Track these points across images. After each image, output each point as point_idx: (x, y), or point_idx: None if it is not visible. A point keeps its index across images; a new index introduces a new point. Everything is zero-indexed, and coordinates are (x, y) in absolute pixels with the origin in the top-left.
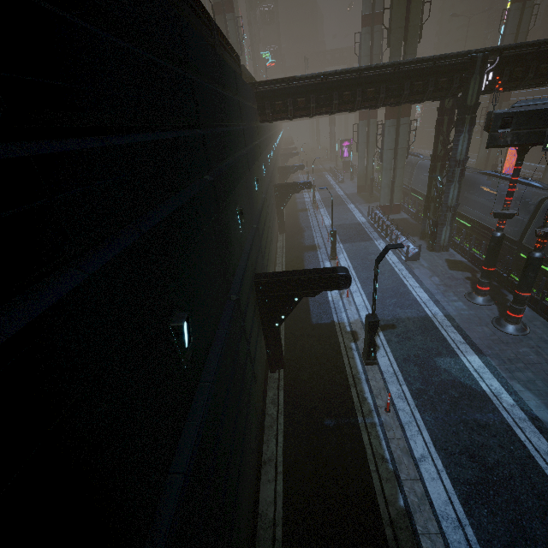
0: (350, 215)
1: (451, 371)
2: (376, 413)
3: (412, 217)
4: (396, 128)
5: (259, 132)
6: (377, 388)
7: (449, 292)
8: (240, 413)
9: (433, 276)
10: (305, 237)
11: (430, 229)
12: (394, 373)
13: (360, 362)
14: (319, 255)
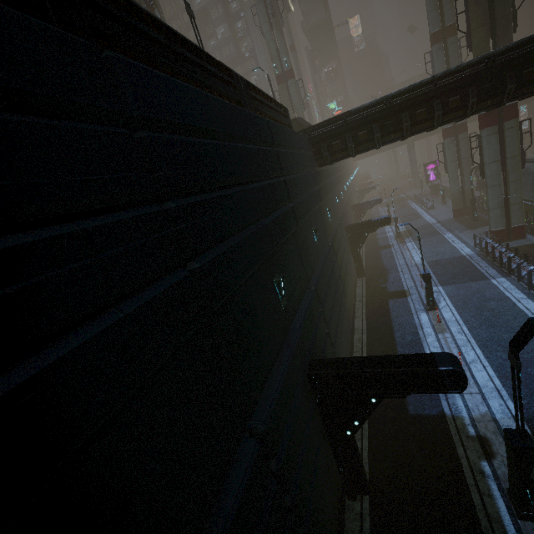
0: (448, 247)
1: None
2: None
3: None
4: (498, 135)
5: (318, 177)
6: None
7: None
8: None
9: None
10: (389, 280)
11: None
12: None
13: (505, 508)
14: (411, 304)
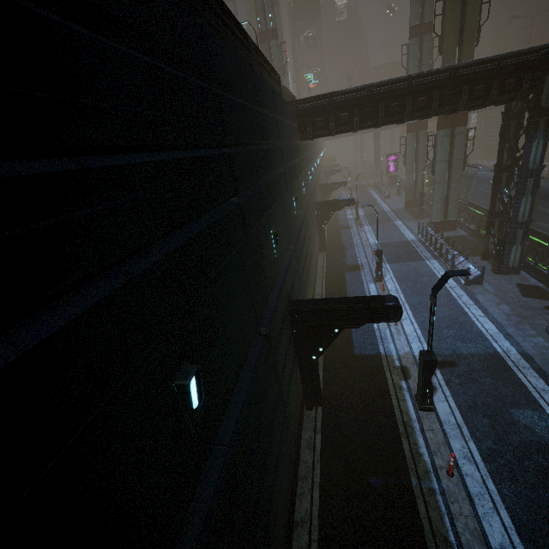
0: (397, 232)
1: (535, 428)
2: (435, 475)
3: (470, 234)
4: (450, 138)
5: (300, 150)
6: (435, 442)
7: (525, 324)
8: (266, 473)
9: (502, 304)
10: (347, 256)
11: (495, 248)
12: (456, 424)
13: (412, 406)
14: (363, 276)
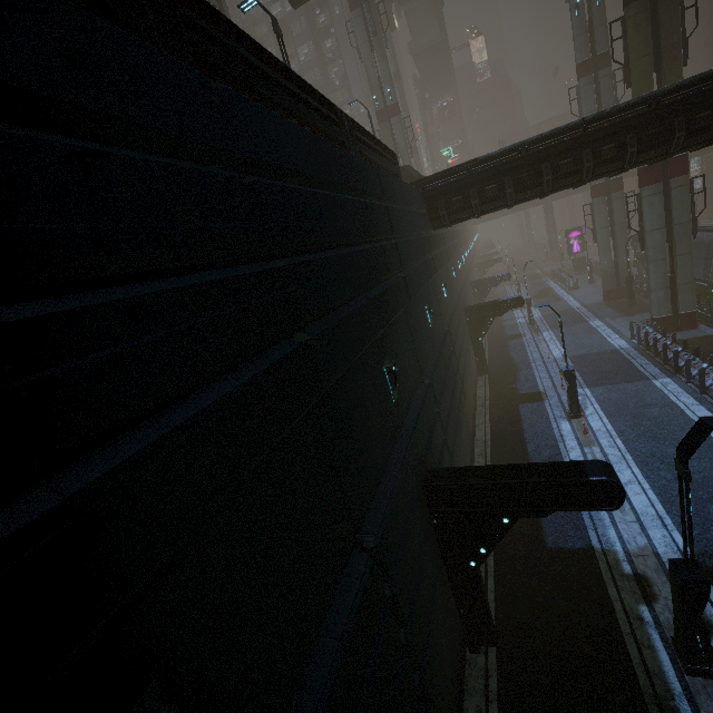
0: (597, 338)
1: None
2: None
3: None
4: (662, 195)
5: (433, 242)
6: None
7: None
8: None
9: None
10: (520, 379)
11: None
12: None
13: (669, 662)
14: (548, 410)
